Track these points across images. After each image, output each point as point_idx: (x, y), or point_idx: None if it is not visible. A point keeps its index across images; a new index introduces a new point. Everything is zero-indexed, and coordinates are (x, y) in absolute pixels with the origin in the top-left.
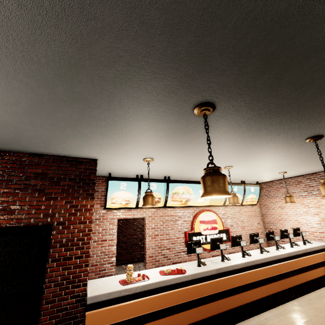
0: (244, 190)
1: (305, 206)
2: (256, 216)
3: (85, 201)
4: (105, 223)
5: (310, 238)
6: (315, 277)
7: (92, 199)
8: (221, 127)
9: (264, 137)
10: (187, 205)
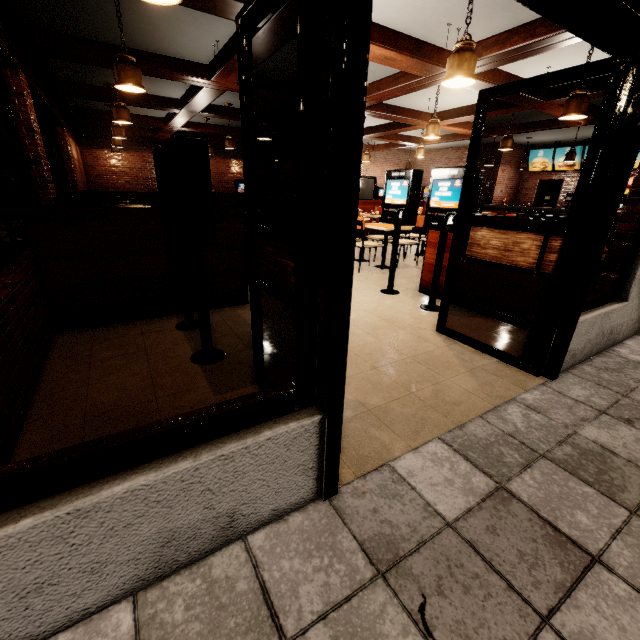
0: None
1: None
2: None
3: (495, 167)
4: (529, 183)
5: None
6: None
7: (499, 166)
8: None
9: None
10: None
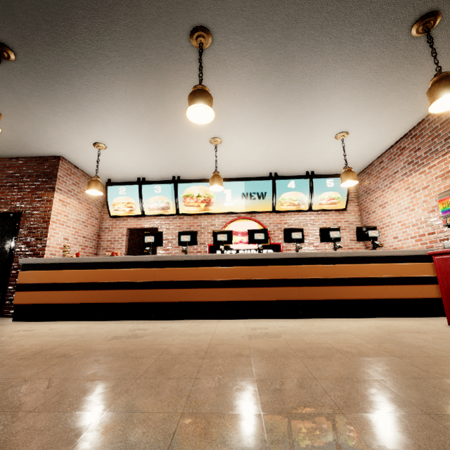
0: (309, 185)
1: (410, 192)
2: (349, 228)
3: (47, 194)
4: (114, 232)
5: (416, 249)
6: (367, 297)
7: (53, 192)
8: (62, 69)
9: (135, 66)
10: (210, 212)
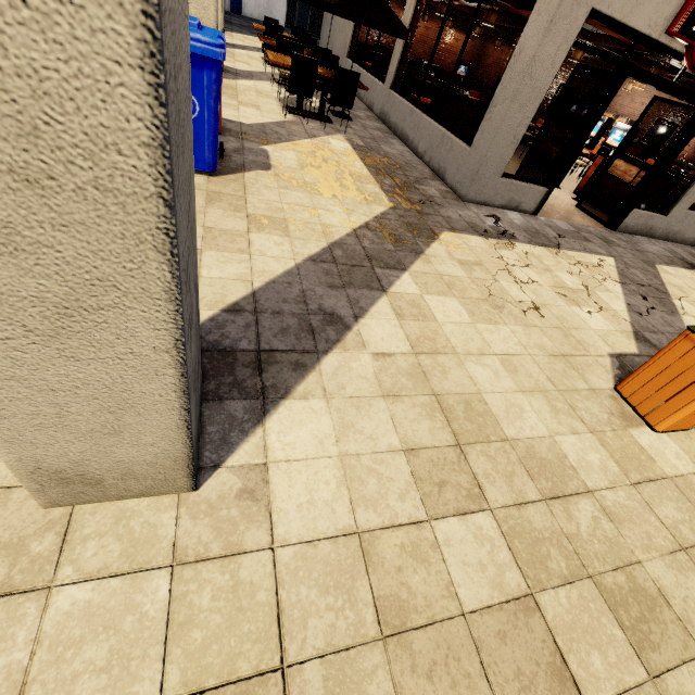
0: None
1: None
2: None
3: None
4: None
5: None
6: None
7: None
8: None
9: None
10: None
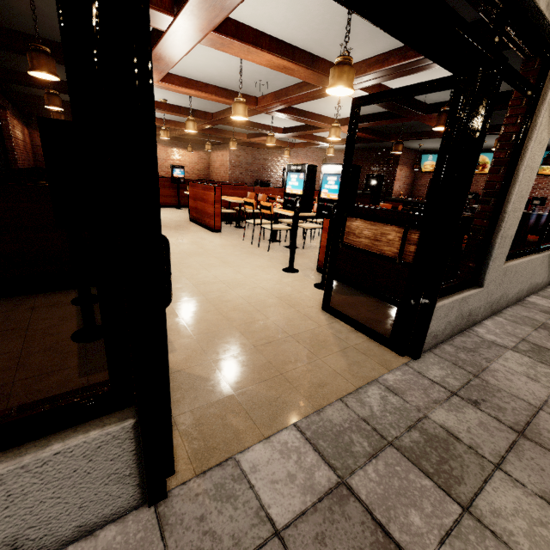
0: None
1: None
2: None
3: (395, 167)
4: (422, 181)
5: None
6: None
7: (397, 166)
8: None
9: None
10: (484, 173)
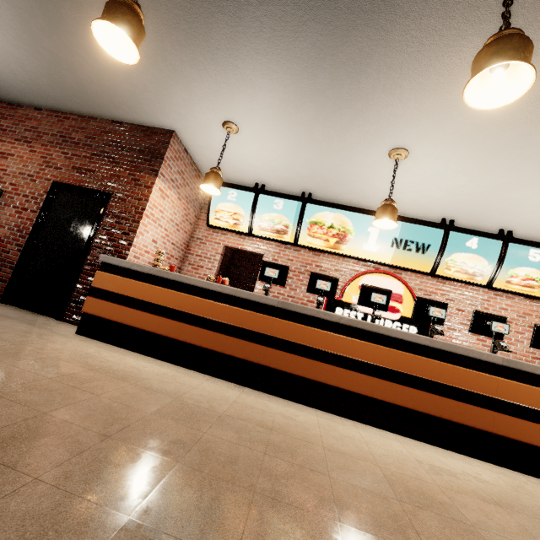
0: (500, 250)
1: None
2: None
3: (147, 177)
4: (207, 246)
5: None
6: None
7: (155, 176)
8: None
9: None
10: (339, 252)
